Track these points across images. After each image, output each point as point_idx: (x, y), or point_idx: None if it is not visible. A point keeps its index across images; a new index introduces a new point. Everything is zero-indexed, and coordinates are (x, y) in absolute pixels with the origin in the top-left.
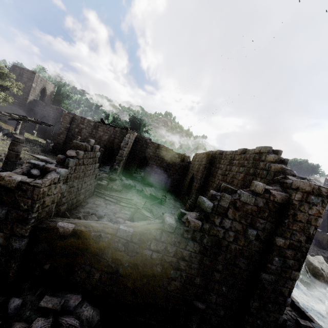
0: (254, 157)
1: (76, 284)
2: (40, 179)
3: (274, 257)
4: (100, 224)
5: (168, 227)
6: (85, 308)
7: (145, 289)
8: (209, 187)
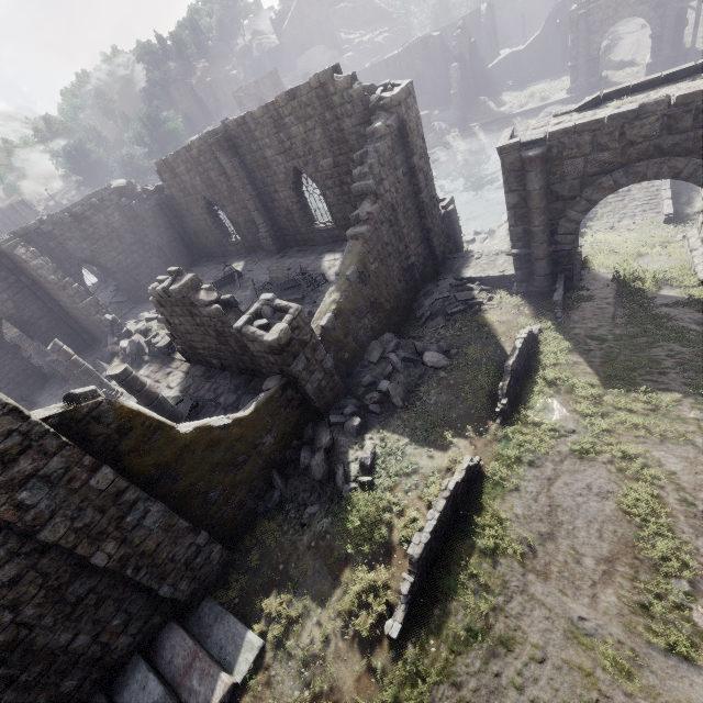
0: (318, 95)
1: (364, 343)
2: (273, 321)
3: (419, 176)
4: (333, 294)
5: (368, 234)
6: (385, 338)
7: (389, 291)
8: (272, 188)
